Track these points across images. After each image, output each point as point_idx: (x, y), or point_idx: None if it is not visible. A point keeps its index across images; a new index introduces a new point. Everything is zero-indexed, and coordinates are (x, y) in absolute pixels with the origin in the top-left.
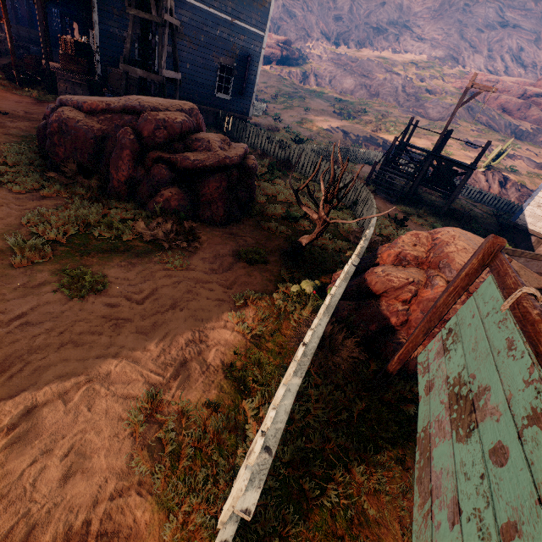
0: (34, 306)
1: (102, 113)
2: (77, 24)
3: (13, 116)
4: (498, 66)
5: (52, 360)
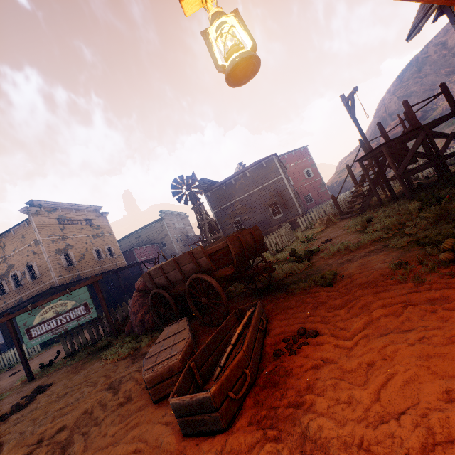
0: None
1: None
2: None
3: None
4: None
5: None
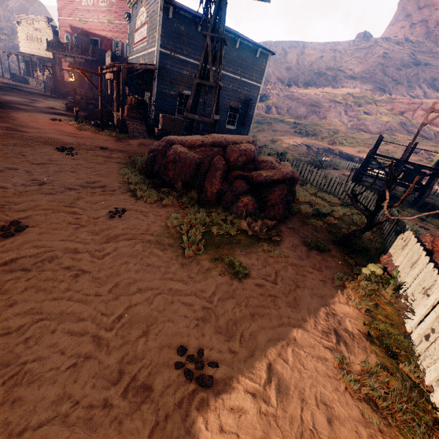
0: (215, 286)
1: (198, 147)
2: (128, 87)
3: (110, 150)
4: (417, 92)
5: (254, 327)
